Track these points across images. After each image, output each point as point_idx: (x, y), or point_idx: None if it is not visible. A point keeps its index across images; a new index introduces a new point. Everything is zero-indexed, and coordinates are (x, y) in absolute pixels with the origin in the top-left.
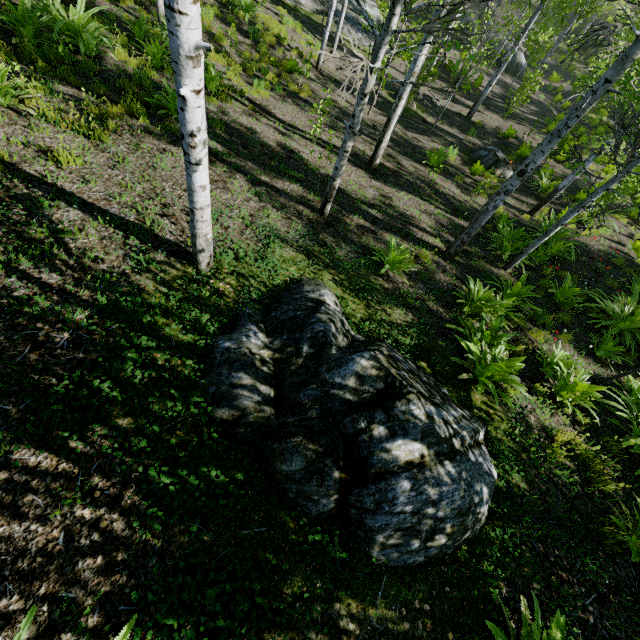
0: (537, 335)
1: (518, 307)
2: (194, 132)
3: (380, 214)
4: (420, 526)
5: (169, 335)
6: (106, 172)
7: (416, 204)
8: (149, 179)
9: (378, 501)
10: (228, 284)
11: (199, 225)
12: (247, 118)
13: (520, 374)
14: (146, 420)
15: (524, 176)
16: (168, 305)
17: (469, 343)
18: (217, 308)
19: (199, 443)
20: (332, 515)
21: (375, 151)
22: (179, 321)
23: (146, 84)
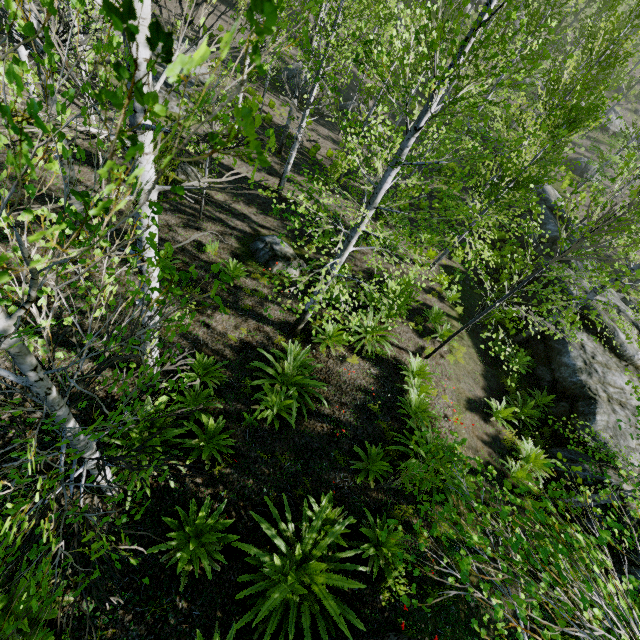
0: None
1: None
2: None
3: None
4: None
5: None
6: None
7: None
8: None
9: None
10: None
11: None
12: None
13: None
14: None
15: None
16: None
17: None
18: None
19: None
20: None
21: None
22: None
23: None
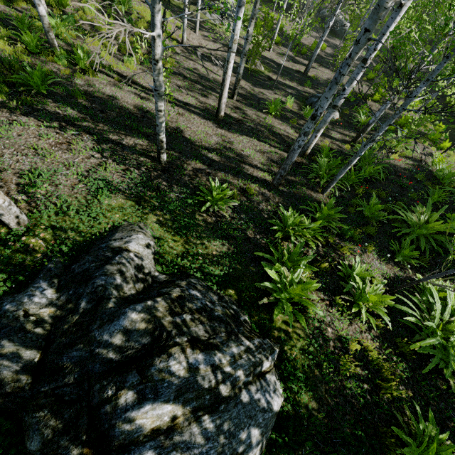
0: (343, 249)
1: (328, 226)
2: None
3: (218, 157)
4: None
5: None
6: None
7: (253, 145)
8: None
9: None
10: (42, 239)
11: None
12: (110, 88)
13: (324, 288)
14: None
15: (316, 119)
16: None
17: (269, 270)
18: (21, 265)
19: None
20: None
21: (218, 106)
22: None
23: (15, 67)
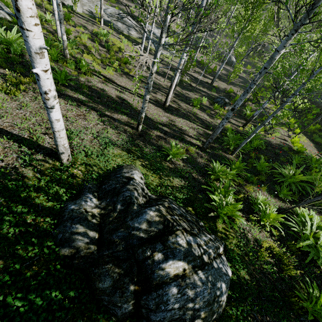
0: (249, 188)
1: (239, 174)
2: (47, 91)
3: (168, 129)
4: (185, 316)
5: (38, 203)
6: (15, 111)
7: (187, 124)
8: (40, 115)
9: (157, 303)
10: (79, 170)
11: (58, 140)
12: (101, 84)
13: (242, 210)
14: (12, 261)
15: (234, 111)
16: (40, 185)
17: (213, 196)
18: (71, 184)
19: (47, 273)
20: (132, 313)
21: (166, 99)
22: (45, 194)
23: None
